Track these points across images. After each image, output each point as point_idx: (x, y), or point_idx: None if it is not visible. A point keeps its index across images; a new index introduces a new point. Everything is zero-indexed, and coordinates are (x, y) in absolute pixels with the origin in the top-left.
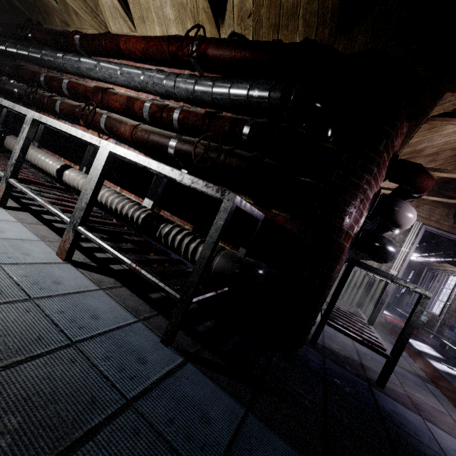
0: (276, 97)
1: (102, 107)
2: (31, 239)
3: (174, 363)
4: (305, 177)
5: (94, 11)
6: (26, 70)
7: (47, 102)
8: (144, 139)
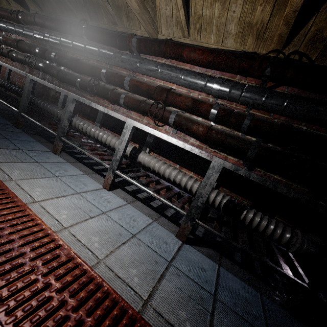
0: None
1: (163, 103)
2: (149, 221)
3: None
4: None
5: (153, 20)
6: (84, 65)
7: (110, 94)
8: (220, 141)
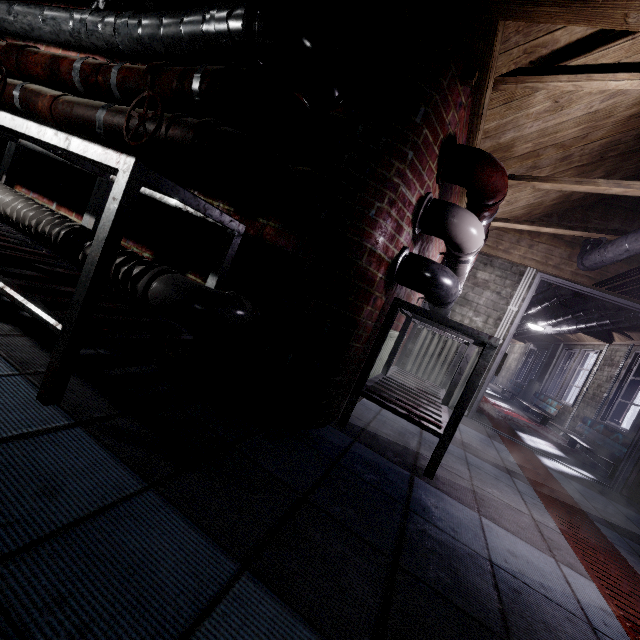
0: (238, 27)
1: (22, 78)
2: None
3: (46, 425)
4: (303, 166)
5: None
6: None
7: None
8: (67, 115)
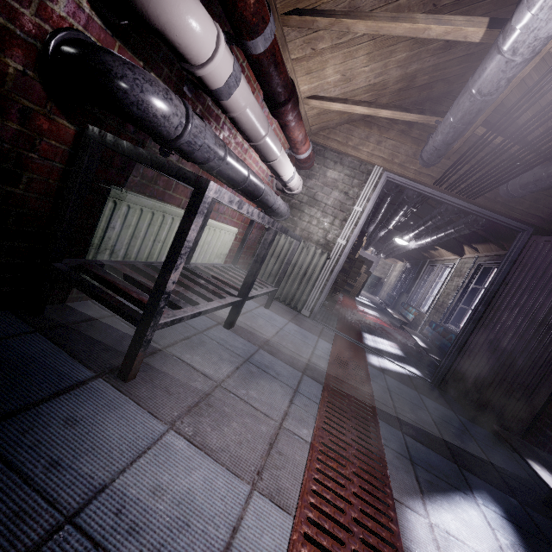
0: None
1: None
2: None
3: None
4: None
5: None
6: None
7: None
8: None
